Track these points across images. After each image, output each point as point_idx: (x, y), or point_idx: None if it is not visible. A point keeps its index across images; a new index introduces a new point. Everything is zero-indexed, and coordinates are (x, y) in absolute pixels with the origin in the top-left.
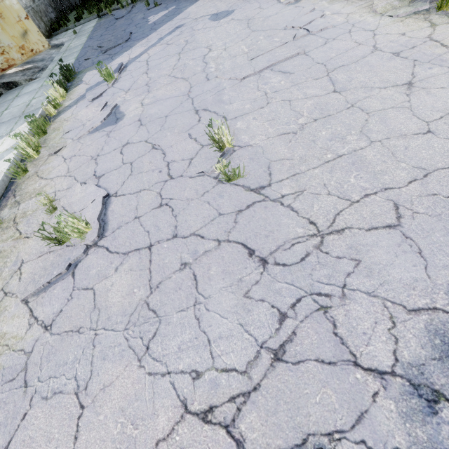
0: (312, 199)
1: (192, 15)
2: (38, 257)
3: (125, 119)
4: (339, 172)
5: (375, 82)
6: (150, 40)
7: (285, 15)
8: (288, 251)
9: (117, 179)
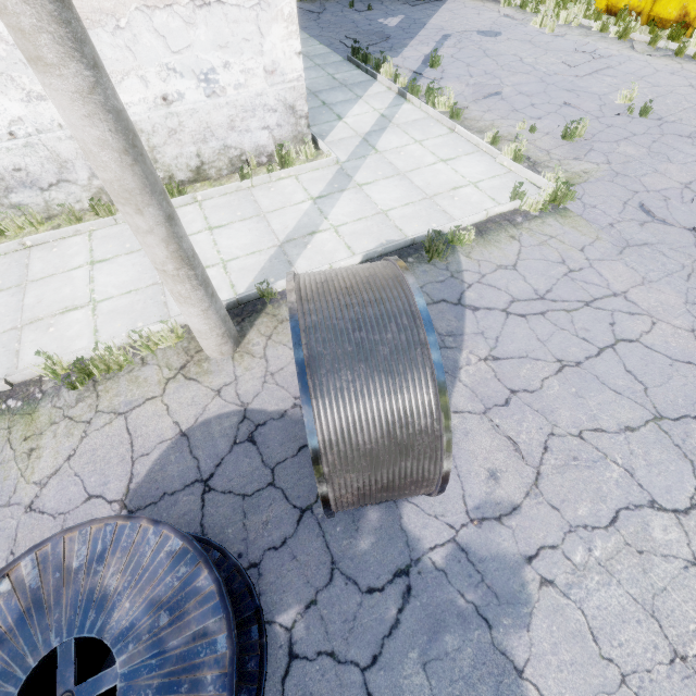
0: (689, 121)
1: (448, 28)
2: (556, 148)
3: (506, 93)
4: (691, 114)
5: (673, 84)
6: (425, 42)
7: (563, 44)
8: (695, 134)
9: (557, 119)
